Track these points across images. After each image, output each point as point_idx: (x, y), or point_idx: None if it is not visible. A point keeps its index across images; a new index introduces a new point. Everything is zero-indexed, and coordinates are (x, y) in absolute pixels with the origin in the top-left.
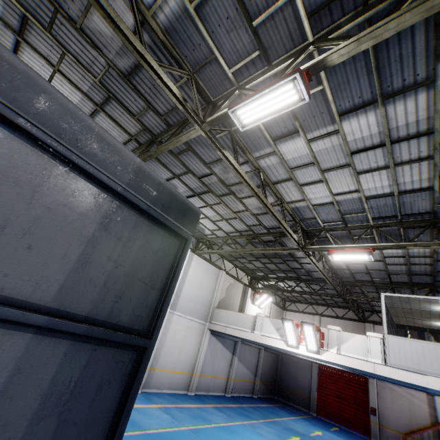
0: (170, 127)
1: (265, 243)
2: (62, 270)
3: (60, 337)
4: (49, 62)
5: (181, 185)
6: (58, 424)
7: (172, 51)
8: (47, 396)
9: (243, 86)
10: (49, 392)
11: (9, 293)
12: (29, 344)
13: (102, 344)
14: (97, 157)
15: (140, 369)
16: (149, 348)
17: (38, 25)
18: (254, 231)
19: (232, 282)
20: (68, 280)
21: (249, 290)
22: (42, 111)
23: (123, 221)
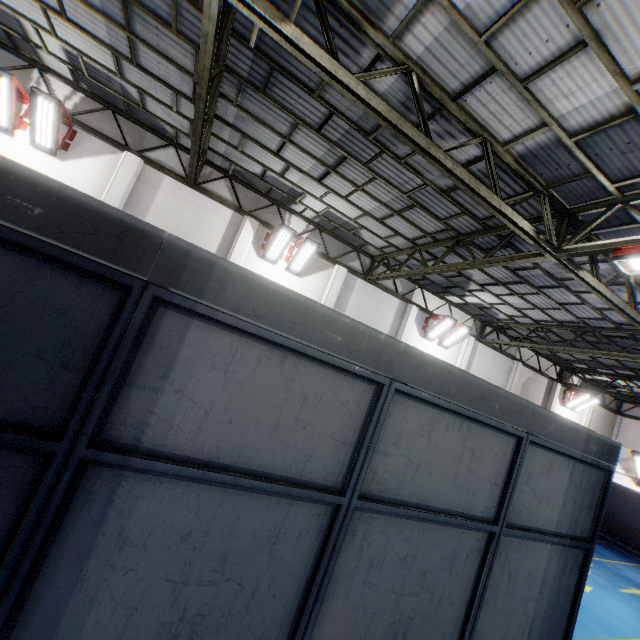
0: (488, 229)
1: (605, 338)
2: (557, 511)
3: (558, 545)
4: (353, 184)
5: (480, 274)
6: (559, 584)
7: (524, 176)
8: (555, 571)
9: (630, 200)
10: (556, 570)
11: (544, 527)
12: (550, 549)
13: (571, 546)
14: (570, 442)
15: (588, 561)
16: (592, 549)
17: (356, 162)
18: (588, 323)
19: (530, 376)
20: (559, 516)
21: (557, 387)
22: (552, 431)
23: (577, 472)
